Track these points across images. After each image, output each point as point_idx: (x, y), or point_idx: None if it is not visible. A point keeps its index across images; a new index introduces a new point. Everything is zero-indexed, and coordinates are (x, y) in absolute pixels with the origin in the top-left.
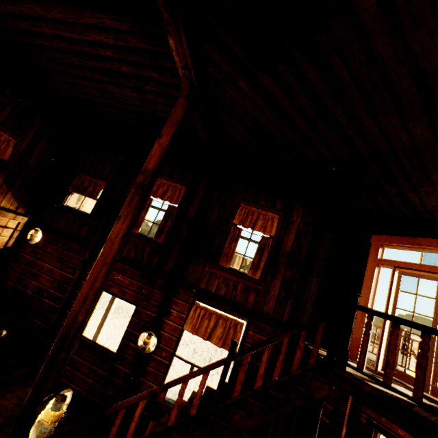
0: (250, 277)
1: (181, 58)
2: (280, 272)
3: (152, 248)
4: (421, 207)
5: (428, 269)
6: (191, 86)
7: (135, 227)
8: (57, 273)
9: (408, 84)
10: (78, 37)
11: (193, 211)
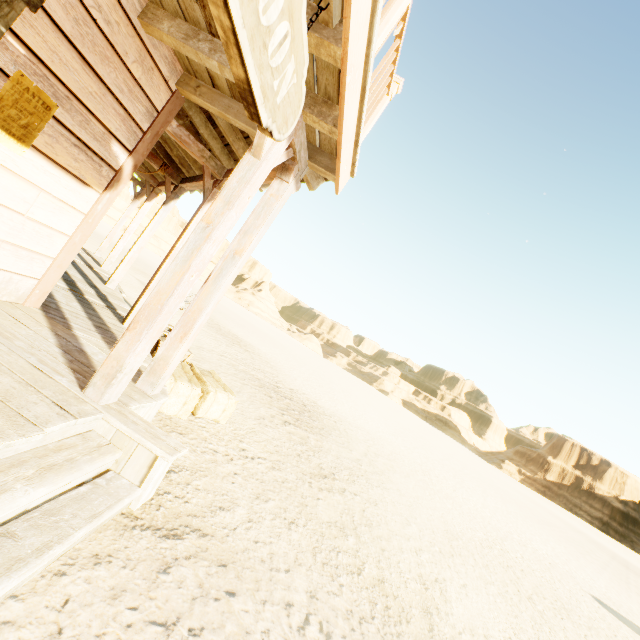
0: None
1: None
2: None
3: None
4: None
5: None
6: None
7: None
8: None
9: None
10: None
11: None
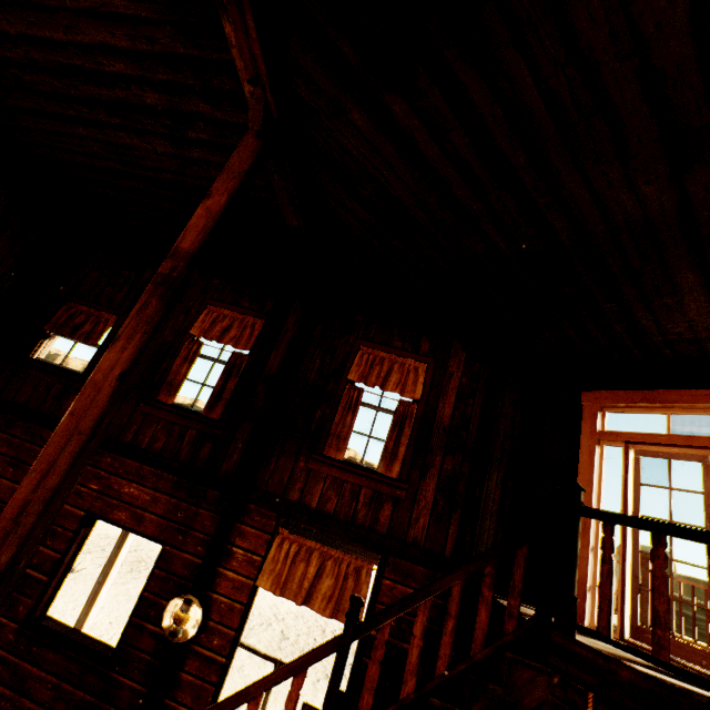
0: (382, 475)
1: (247, 62)
2: (435, 463)
3: (199, 429)
4: (659, 337)
5: (683, 441)
6: (266, 117)
7: (169, 393)
8: (5, 488)
9: (635, 100)
10: (63, 38)
11: (276, 361)
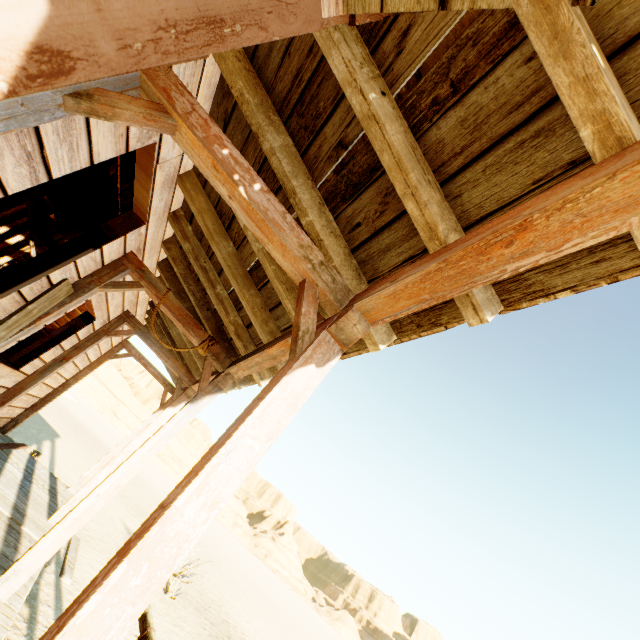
0: None
1: None
2: None
3: None
4: None
5: None
6: None
7: None
8: None
9: None
10: None
11: None
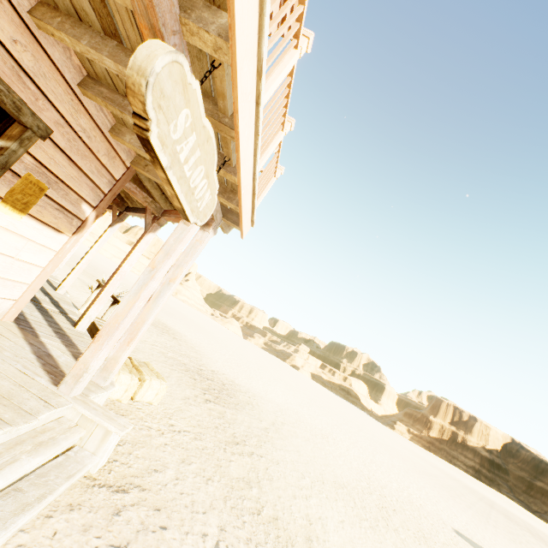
0: None
1: None
2: None
3: None
4: None
5: None
6: None
7: None
8: None
9: None
10: None
11: None
